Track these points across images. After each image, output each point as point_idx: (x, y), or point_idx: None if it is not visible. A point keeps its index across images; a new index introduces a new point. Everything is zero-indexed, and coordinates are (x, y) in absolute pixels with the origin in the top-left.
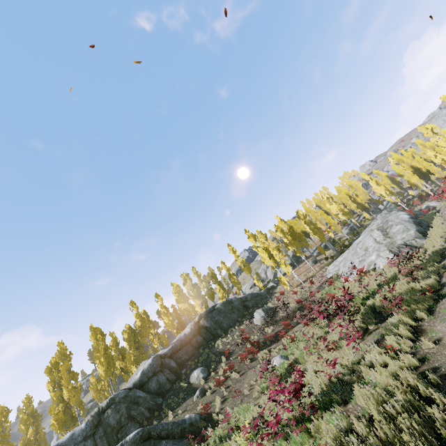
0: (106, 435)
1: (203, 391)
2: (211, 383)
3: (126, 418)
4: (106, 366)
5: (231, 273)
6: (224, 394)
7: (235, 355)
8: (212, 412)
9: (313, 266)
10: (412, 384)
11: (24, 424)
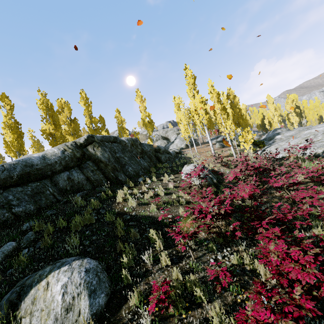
0: None
1: None
2: None
3: None
4: None
5: (123, 126)
6: None
7: None
8: None
9: (224, 148)
10: None
11: None
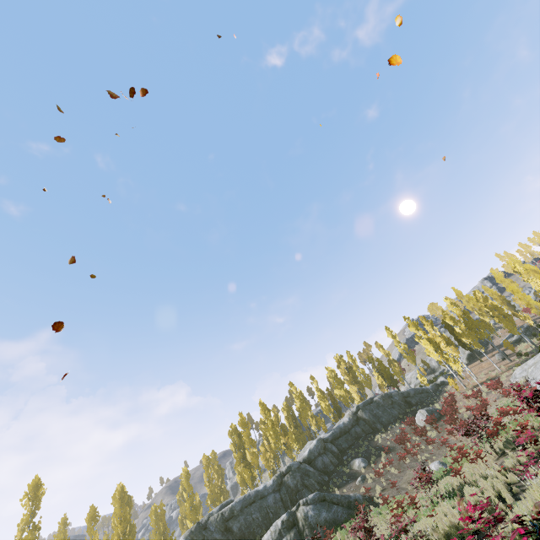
0: (288, 493)
1: (364, 479)
2: (371, 473)
3: (301, 485)
4: (275, 440)
5: (390, 359)
6: (384, 485)
7: (394, 453)
8: (373, 496)
9: (500, 363)
10: (499, 490)
11: (216, 473)
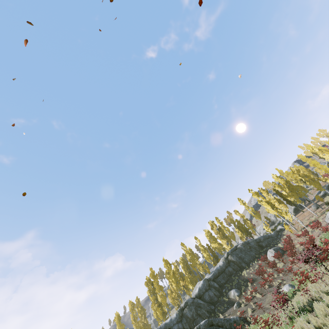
0: (187, 322)
1: (239, 304)
2: (243, 299)
3: (196, 314)
4: (176, 284)
5: (244, 219)
6: (253, 307)
7: (257, 282)
8: (247, 316)
9: (316, 211)
10: None
11: (139, 313)
